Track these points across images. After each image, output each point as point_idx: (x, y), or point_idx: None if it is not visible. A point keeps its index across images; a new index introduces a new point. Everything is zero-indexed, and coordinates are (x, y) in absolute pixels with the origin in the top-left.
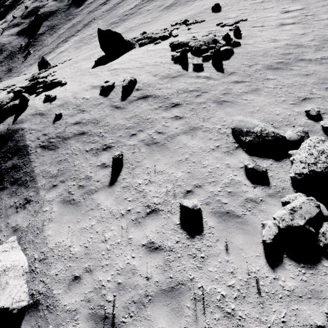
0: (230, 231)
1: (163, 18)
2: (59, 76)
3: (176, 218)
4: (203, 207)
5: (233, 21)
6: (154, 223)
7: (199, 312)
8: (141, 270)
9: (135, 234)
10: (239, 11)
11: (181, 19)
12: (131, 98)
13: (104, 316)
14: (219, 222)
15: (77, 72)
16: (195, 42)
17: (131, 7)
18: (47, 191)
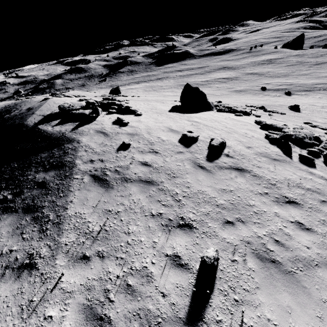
0: None
1: (233, 97)
2: (133, 105)
3: None
4: None
5: (323, 126)
6: None
7: None
8: None
9: None
10: (325, 119)
11: (254, 104)
12: (221, 163)
13: None
14: None
15: (152, 109)
16: (294, 131)
17: (202, 80)
18: (70, 263)
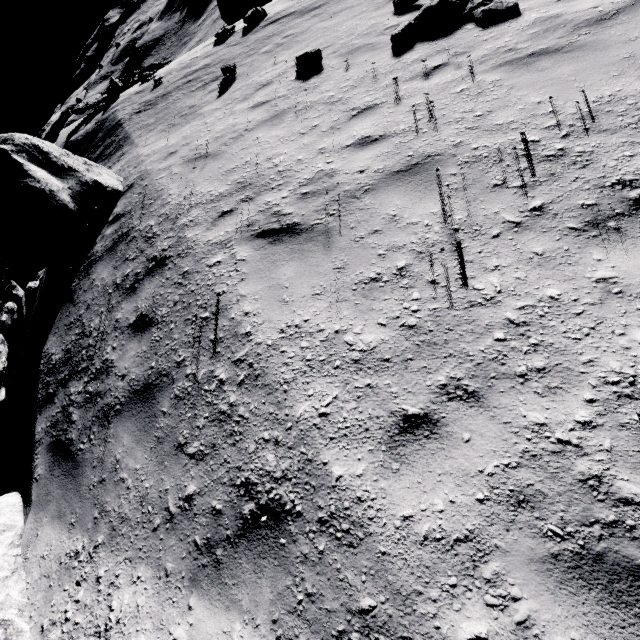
0: (356, 57)
1: None
2: None
3: (292, 77)
4: (328, 57)
5: None
6: (264, 91)
7: (301, 114)
8: (243, 121)
9: (240, 106)
10: None
11: None
12: (256, 30)
13: (199, 156)
14: (344, 57)
15: None
16: None
17: None
18: (144, 136)
